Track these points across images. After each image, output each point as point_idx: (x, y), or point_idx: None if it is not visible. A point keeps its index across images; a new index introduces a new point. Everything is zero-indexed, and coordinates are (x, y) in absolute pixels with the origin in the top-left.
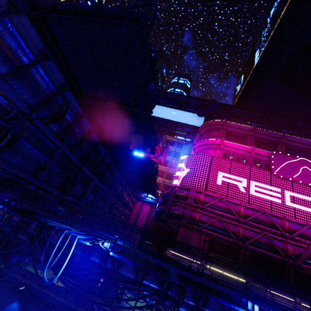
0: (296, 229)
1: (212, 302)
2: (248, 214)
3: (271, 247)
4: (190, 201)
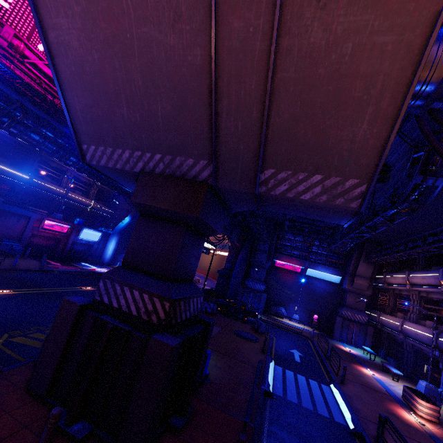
0: None
1: (48, 128)
2: None
3: None
4: (3, 43)
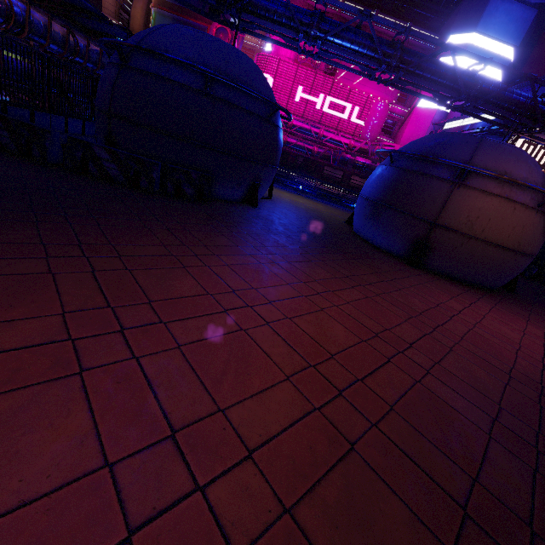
0: (327, 137)
1: None
2: (295, 126)
3: (304, 150)
4: None
